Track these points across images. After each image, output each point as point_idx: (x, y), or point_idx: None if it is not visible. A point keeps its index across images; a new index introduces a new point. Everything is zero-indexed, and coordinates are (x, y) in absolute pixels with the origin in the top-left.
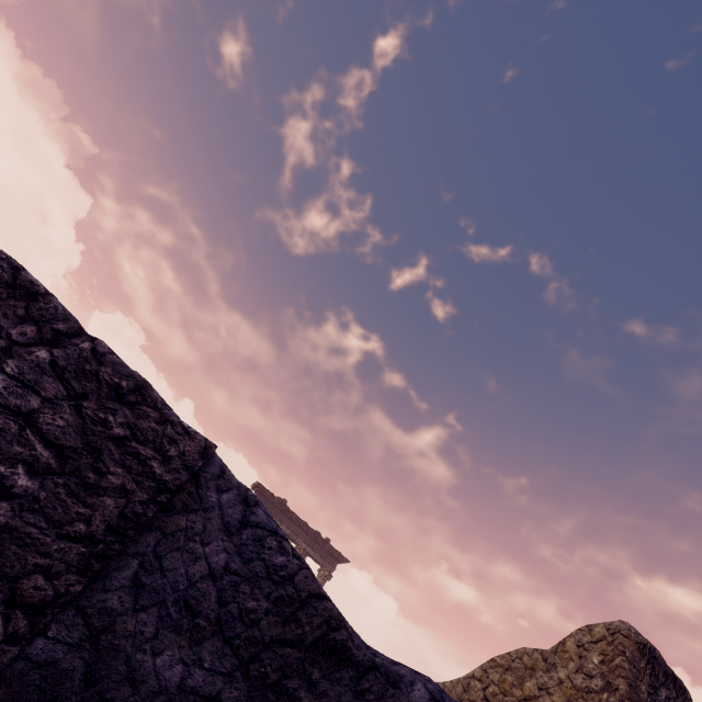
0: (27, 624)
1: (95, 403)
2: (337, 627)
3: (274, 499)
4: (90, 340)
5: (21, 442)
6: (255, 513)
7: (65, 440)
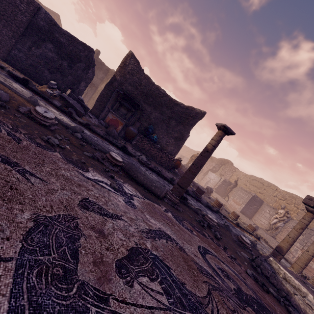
0: (30, 16)
1: None
2: (55, 23)
3: None
4: None
5: (24, 2)
6: (46, 12)
7: (26, 2)
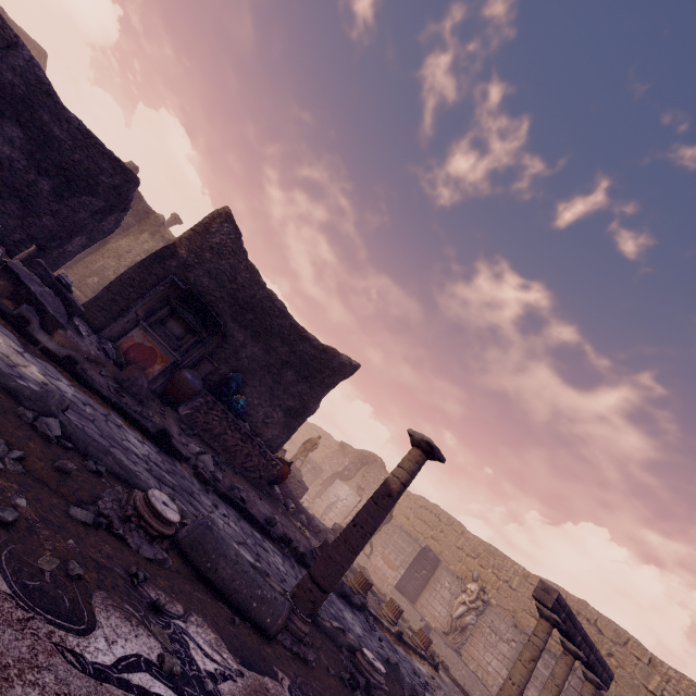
0: None
1: None
2: (51, 92)
3: None
4: None
5: None
6: (34, 61)
7: None
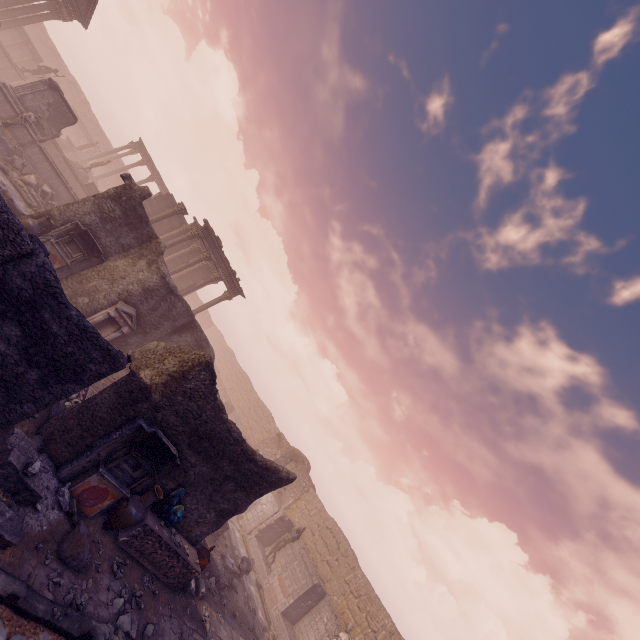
0: None
1: (7, 231)
2: (57, 294)
3: (214, 237)
4: (8, 215)
5: None
6: (46, 266)
7: None
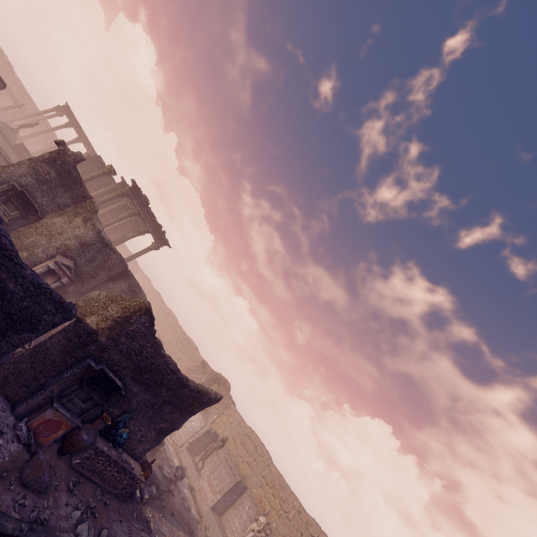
0: None
1: None
2: (13, 256)
3: (141, 195)
4: None
5: None
6: (1, 232)
7: None
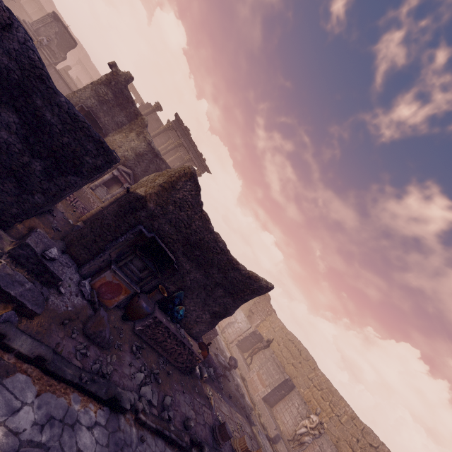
0: None
1: None
2: (43, 76)
3: (183, 126)
4: None
5: None
6: (27, 43)
7: None
